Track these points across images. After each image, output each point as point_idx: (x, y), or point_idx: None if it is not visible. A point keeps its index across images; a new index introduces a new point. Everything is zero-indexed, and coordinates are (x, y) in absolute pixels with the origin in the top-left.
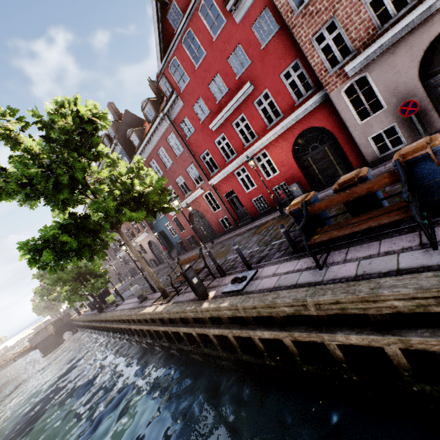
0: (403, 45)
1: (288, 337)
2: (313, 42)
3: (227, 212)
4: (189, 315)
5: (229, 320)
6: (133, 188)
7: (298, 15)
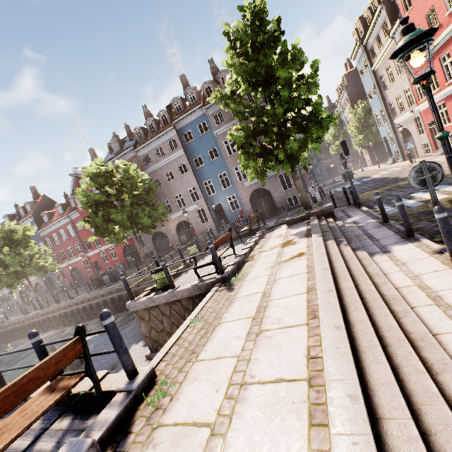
0: None
1: (75, 308)
2: None
3: (94, 271)
4: (51, 310)
5: (64, 308)
6: (41, 262)
7: None
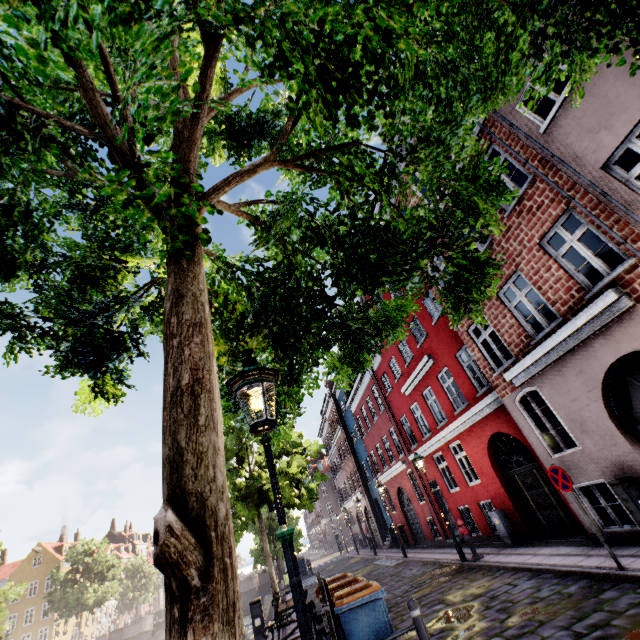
0: (568, 366)
1: None
2: (471, 334)
3: (432, 510)
4: None
5: None
6: (261, 478)
7: None
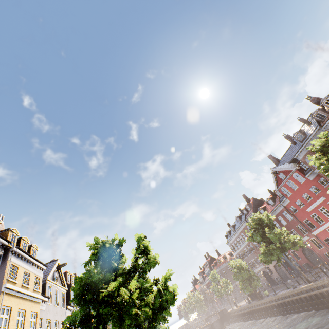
0: None
1: None
2: None
3: (327, 249)
4: (325, 282)
5: None
6: (290, 239)
7: None
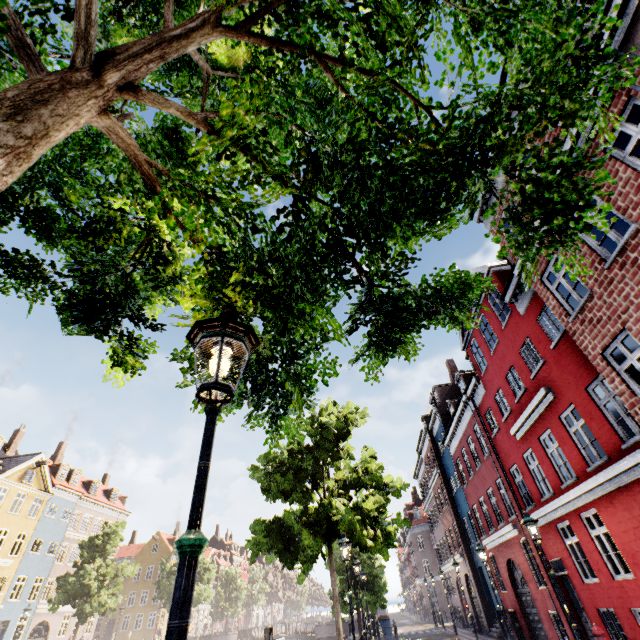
0: None
1: None
2: (608, 358)
3: (557, 601)
4: None
5: None
6: (332, 507)
7: (575, 320)
